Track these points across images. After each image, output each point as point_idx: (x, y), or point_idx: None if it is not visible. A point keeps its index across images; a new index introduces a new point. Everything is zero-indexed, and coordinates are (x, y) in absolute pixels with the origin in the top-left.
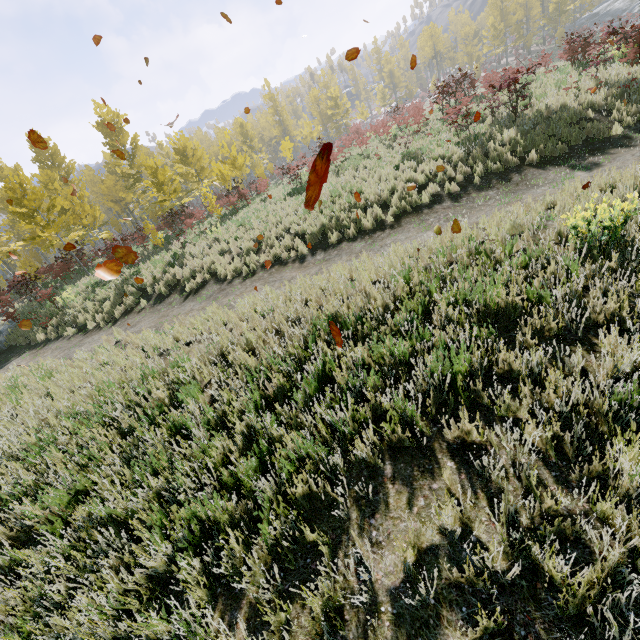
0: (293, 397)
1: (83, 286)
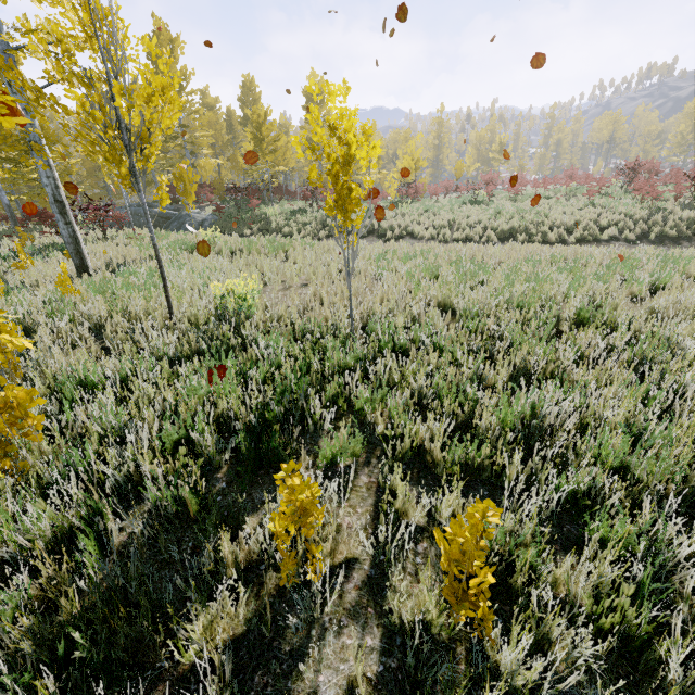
0: None
1: (280, 210)
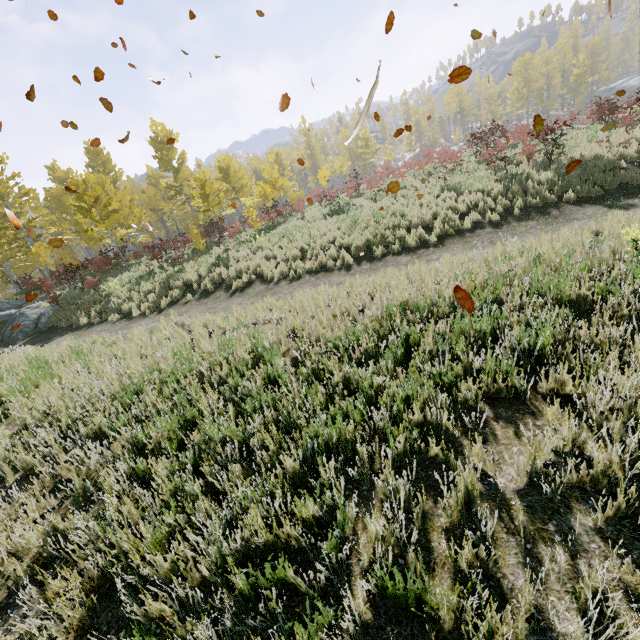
0: (377, 362)
1: (126, 279)
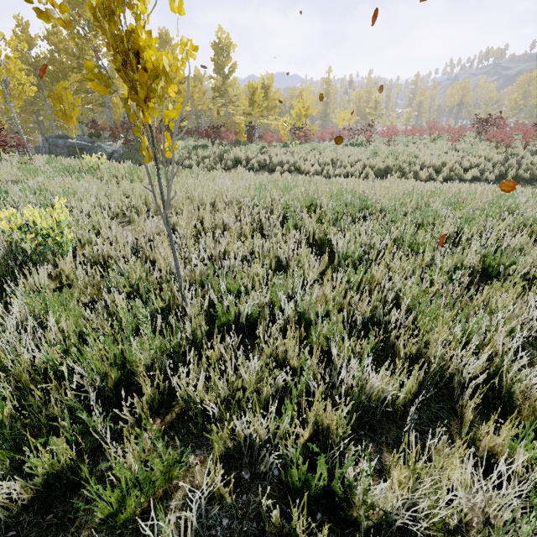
0: None
1: (184, 145)
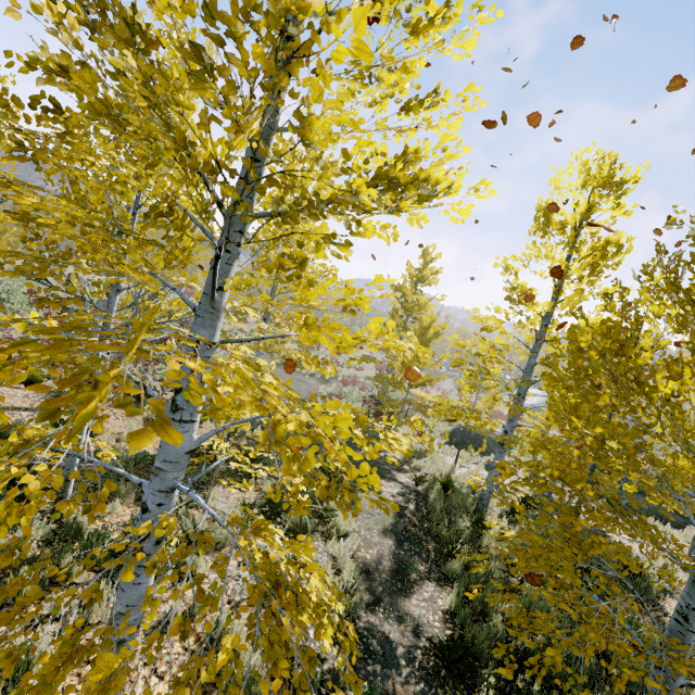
0: None
1: None
